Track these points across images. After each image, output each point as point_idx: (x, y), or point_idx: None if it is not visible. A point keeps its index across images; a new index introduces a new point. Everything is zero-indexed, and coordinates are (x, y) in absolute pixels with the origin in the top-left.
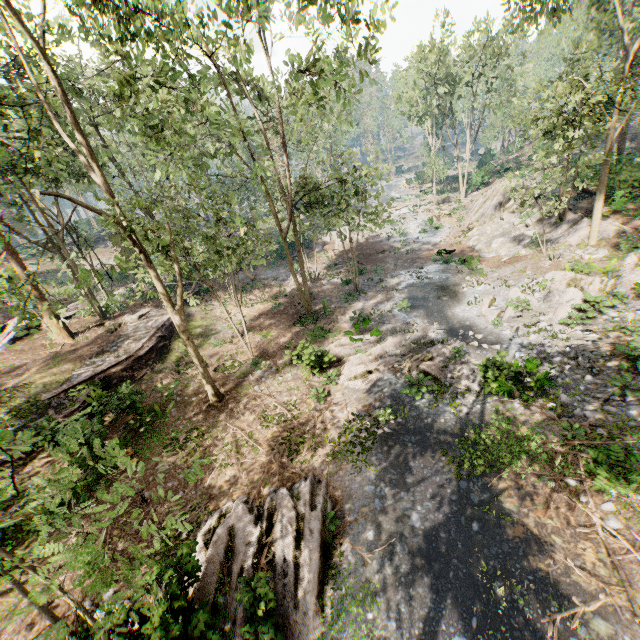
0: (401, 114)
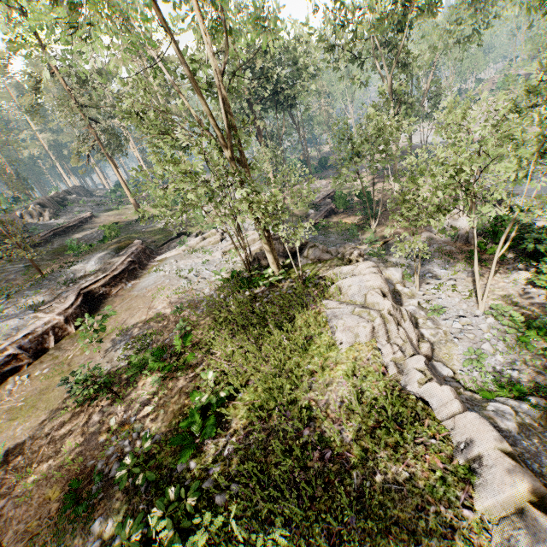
0: None
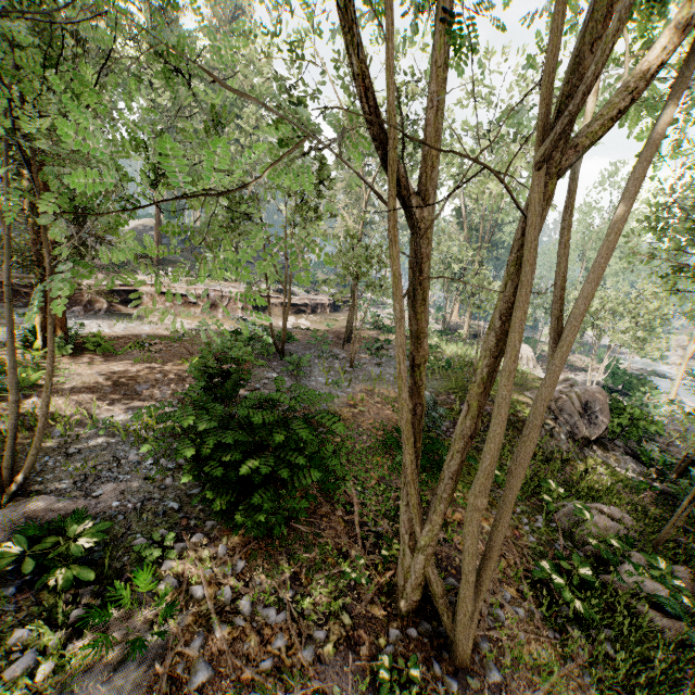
0: None
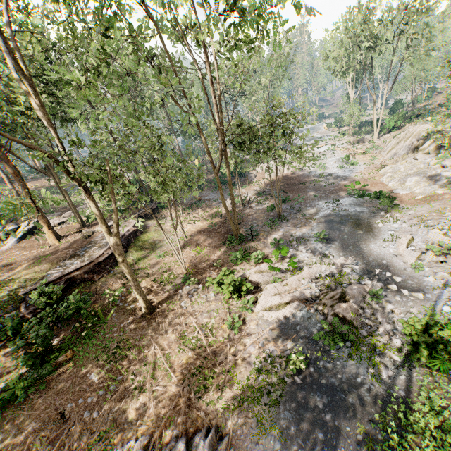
0: (327, 69)
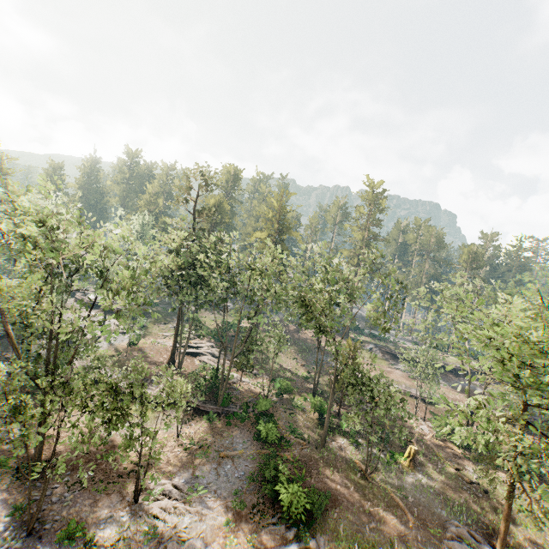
0: None
